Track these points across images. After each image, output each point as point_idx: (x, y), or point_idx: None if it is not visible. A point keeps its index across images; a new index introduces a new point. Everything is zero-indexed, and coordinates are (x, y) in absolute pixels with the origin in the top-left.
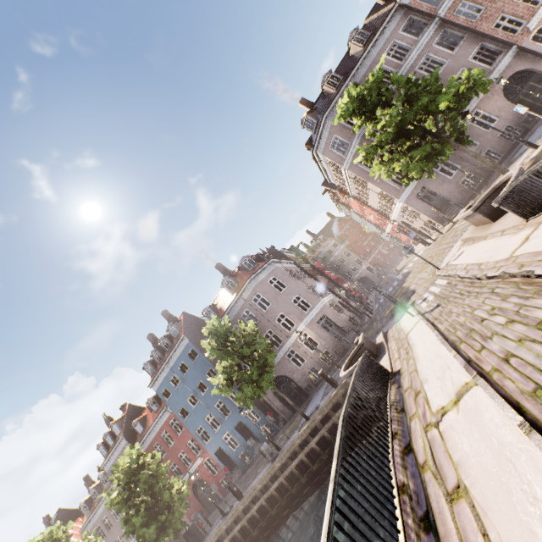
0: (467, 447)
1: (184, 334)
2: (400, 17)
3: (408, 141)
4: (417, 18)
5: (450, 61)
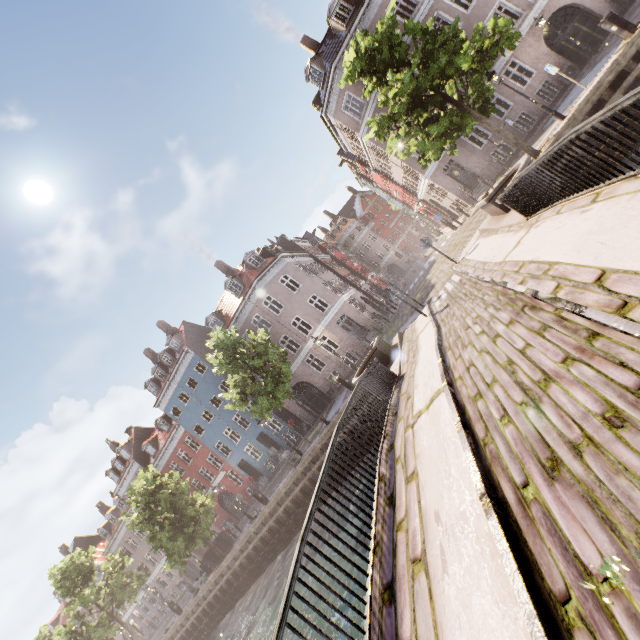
0: (426, 443)
1: (187, 346)
2: None
3: (426, 113)
4: None
5: None
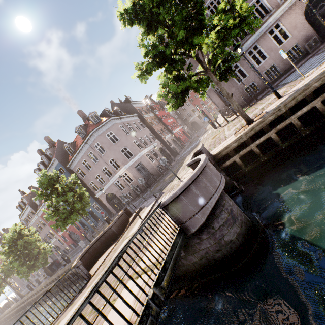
0: None
1: (55, 157)
2: None
3: (175, 70)
4: None
5: None
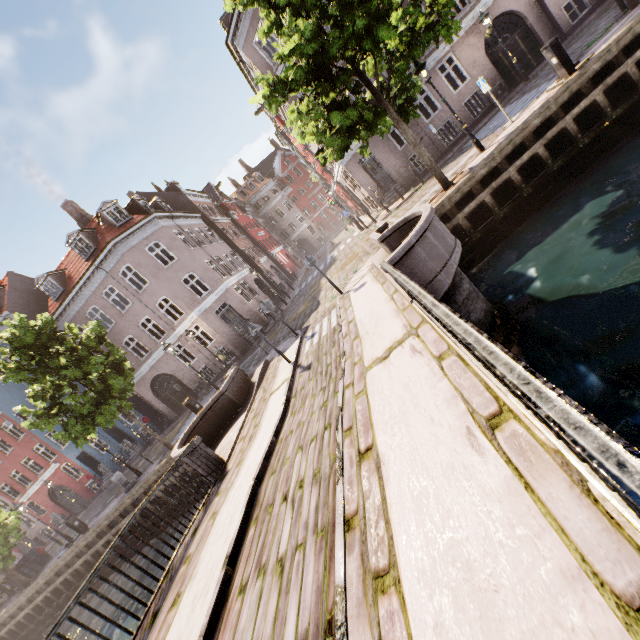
0: None
1: (7, 310)
2: None
3: (334, 91)
4: None
5: None
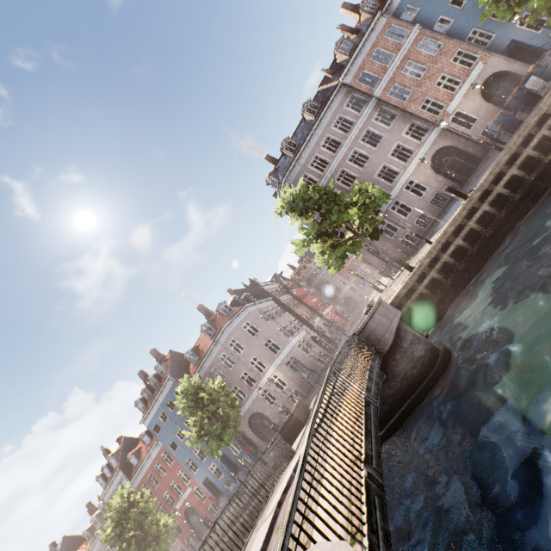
0: None
1: (170, 374)
2: (343, 94)
3: (330, 240)
4: (358, 95)
5: (386, 135)
